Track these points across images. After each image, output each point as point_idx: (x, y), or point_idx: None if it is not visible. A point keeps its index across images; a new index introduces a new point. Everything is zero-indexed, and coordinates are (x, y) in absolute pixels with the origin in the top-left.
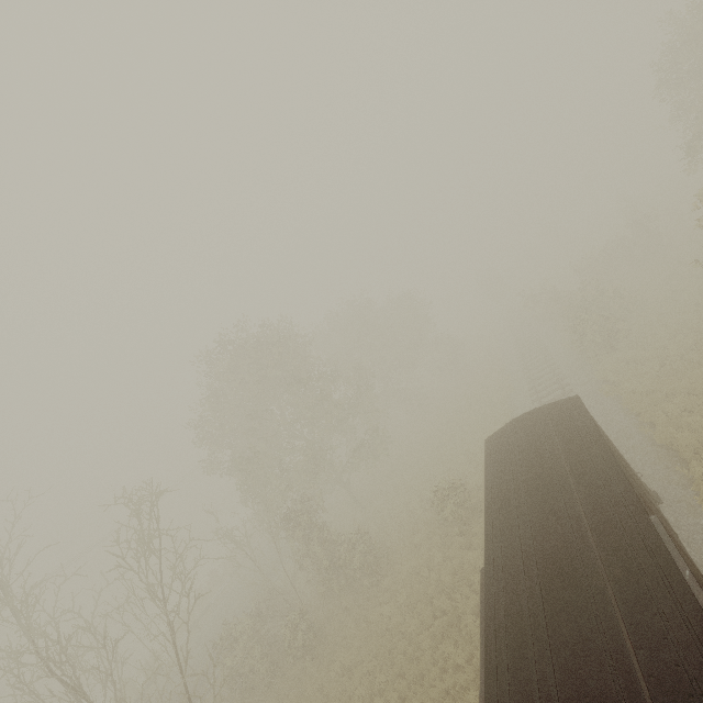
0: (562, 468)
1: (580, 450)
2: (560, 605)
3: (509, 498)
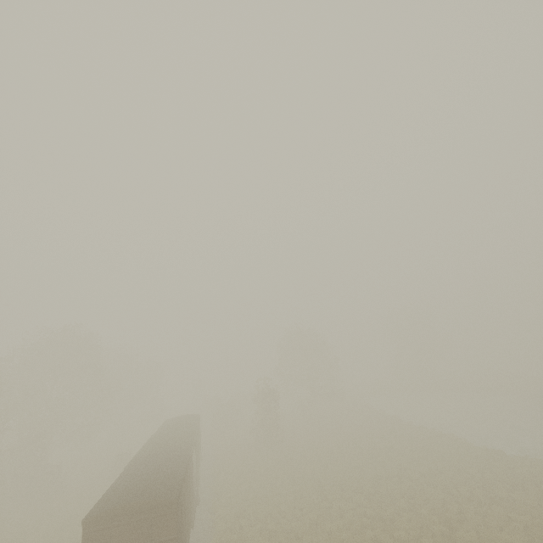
0: (186, 421)
1: (192, 420)
2: (172, 431)
3: (168, 425)
